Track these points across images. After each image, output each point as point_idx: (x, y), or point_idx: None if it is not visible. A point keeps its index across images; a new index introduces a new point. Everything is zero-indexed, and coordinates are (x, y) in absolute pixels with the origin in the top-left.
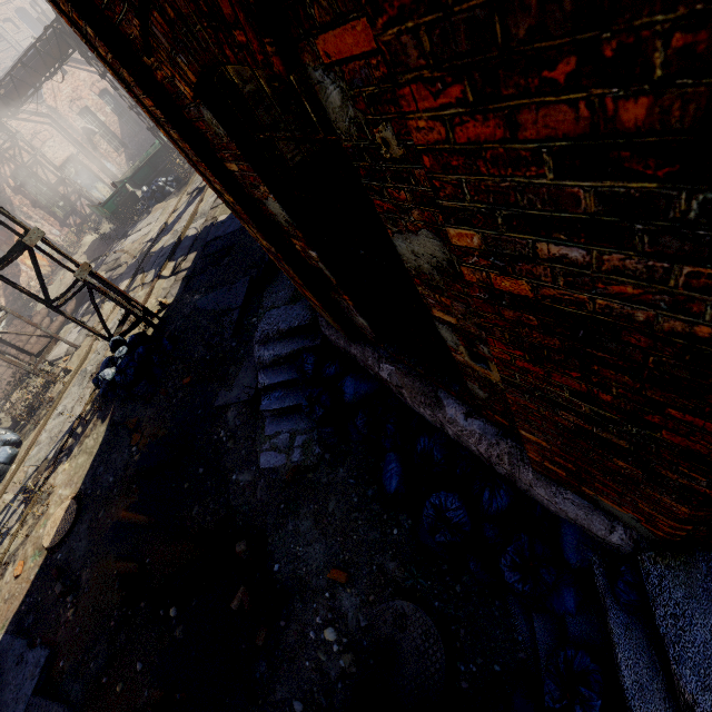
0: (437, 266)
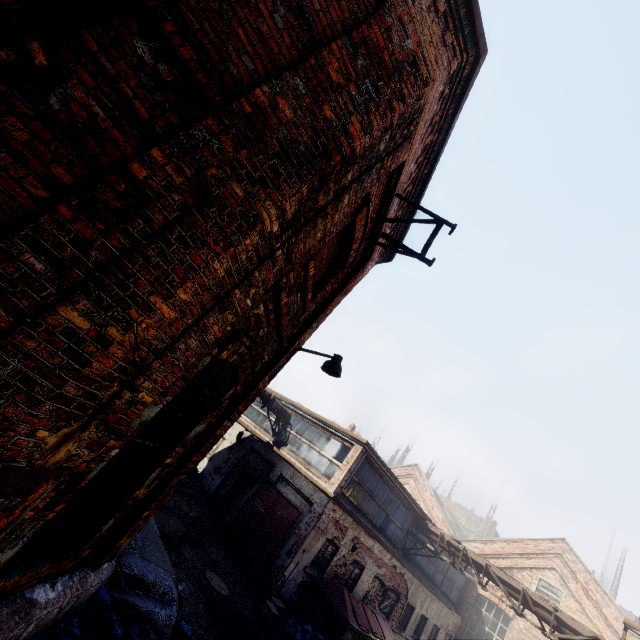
0: (196, 434)
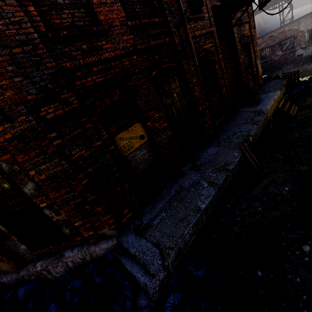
0: (35, 189)
